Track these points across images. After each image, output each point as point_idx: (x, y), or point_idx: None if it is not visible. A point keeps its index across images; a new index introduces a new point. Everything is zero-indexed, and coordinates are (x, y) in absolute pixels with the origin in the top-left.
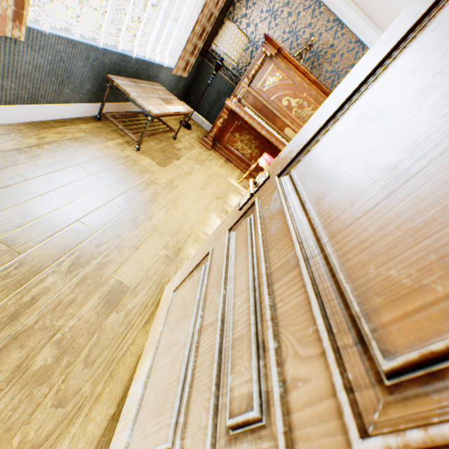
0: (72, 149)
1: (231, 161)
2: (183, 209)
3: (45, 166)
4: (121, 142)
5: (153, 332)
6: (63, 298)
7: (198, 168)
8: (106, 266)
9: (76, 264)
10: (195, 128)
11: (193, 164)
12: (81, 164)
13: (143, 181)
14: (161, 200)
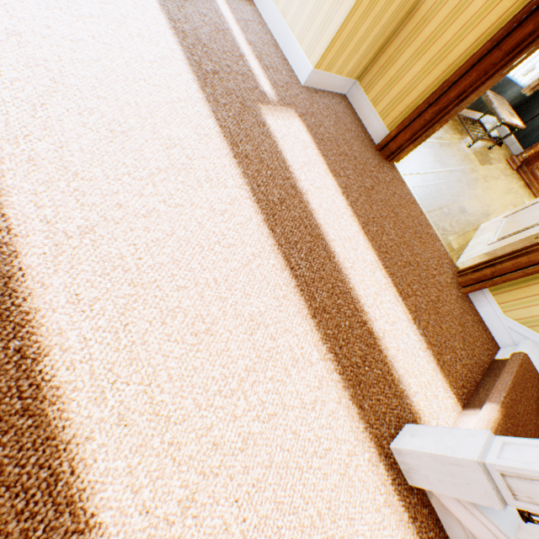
0: (441, 133)
1: (529, 188)
2: (490, 197)
3: (433, 138)
4: (459, 138)
5: (481, 232)
6: (446, 196)
7: (501, 178)
8: (458, 197)
9: (448, 187)
10: (502, 146)
11: (498, 174)
12: (445, 143)
13: (470, 167)
14: (479, 183)
